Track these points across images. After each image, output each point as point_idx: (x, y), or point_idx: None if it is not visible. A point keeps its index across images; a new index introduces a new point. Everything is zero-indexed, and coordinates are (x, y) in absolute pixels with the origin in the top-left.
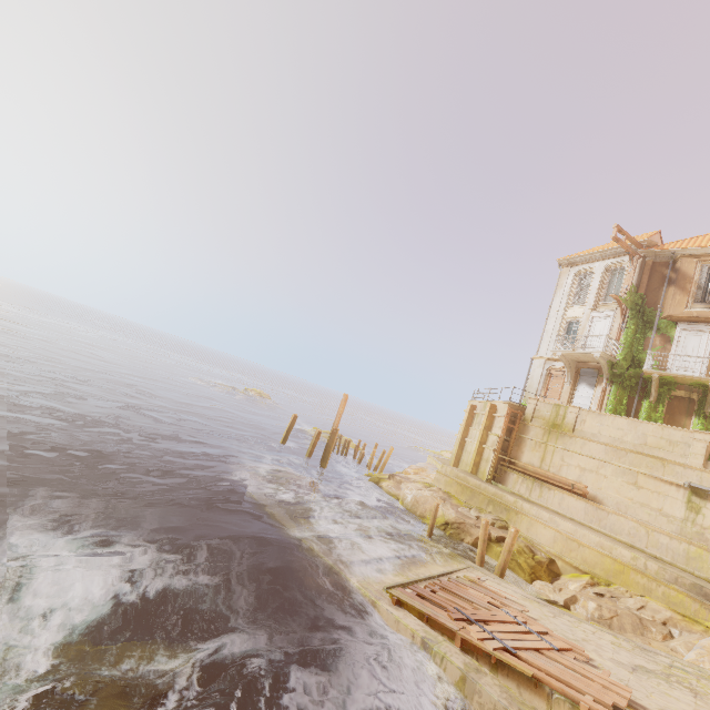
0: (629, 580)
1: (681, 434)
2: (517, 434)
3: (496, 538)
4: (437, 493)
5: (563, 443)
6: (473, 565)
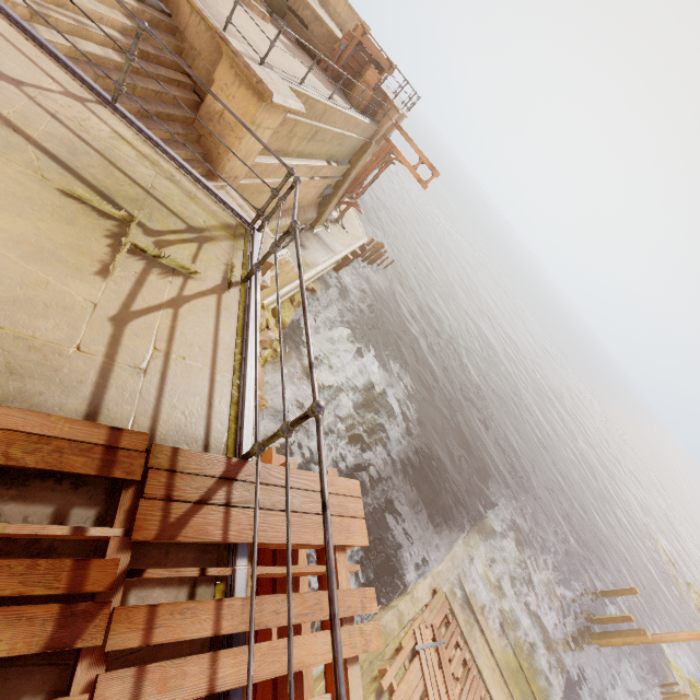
0: None
1: None
2: None
3: None
4: None
5: None
6: None
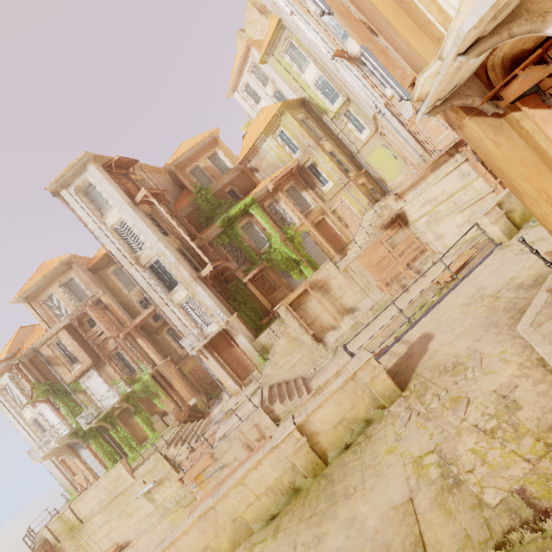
0: None
1: (114, 472)
2: None
3: None
4: None
5: (85, 534)
6: None
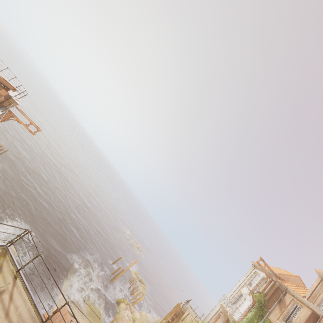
0: None
1: None
2: (174, 322)
3: None
4: (130, 321)
5: None
6: None
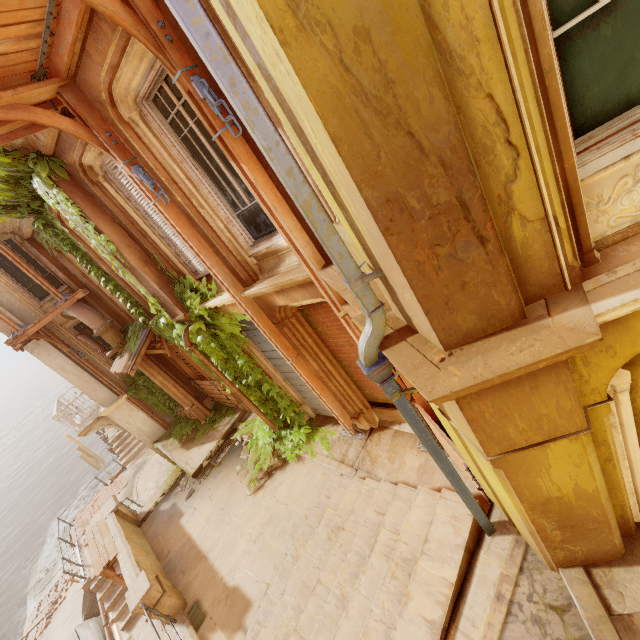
0: None
1: None
2: None
3: None
4: None
5: None
6: None
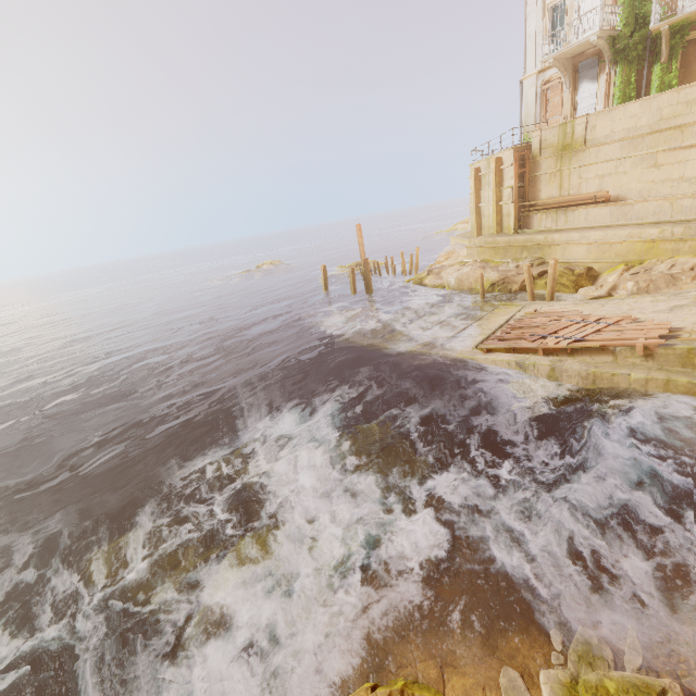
0: (659, 251)
1: None
2: (530, 175)
3: (538, 275)
4: (475, 265)
5: (577, 161)
6: (527, 303)
